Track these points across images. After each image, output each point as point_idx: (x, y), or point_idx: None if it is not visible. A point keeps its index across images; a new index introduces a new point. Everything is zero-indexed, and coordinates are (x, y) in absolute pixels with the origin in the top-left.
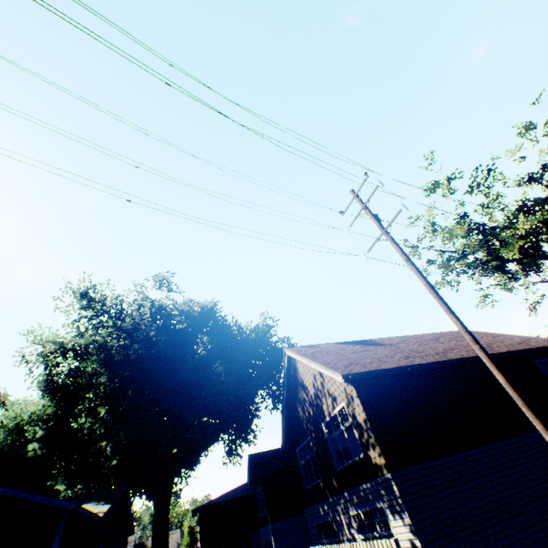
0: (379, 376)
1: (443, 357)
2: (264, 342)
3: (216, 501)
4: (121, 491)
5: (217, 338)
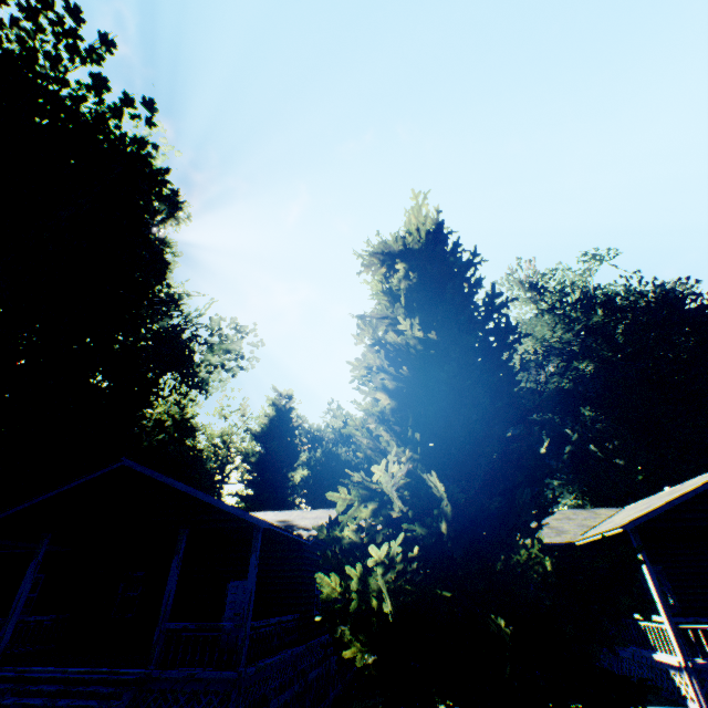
0: None
1: None
2: None
3: None
4: None
5: None
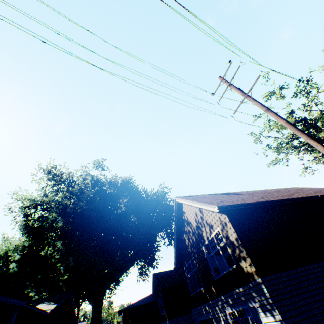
0: (244, 208)
1: (290, 197)
2: (161, 202)
3: (133, 305)
4: (66, 296)
5: (132, 199)
